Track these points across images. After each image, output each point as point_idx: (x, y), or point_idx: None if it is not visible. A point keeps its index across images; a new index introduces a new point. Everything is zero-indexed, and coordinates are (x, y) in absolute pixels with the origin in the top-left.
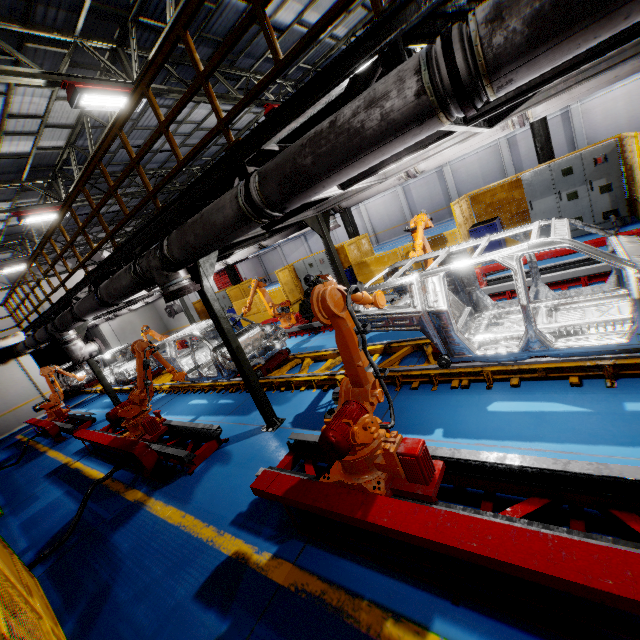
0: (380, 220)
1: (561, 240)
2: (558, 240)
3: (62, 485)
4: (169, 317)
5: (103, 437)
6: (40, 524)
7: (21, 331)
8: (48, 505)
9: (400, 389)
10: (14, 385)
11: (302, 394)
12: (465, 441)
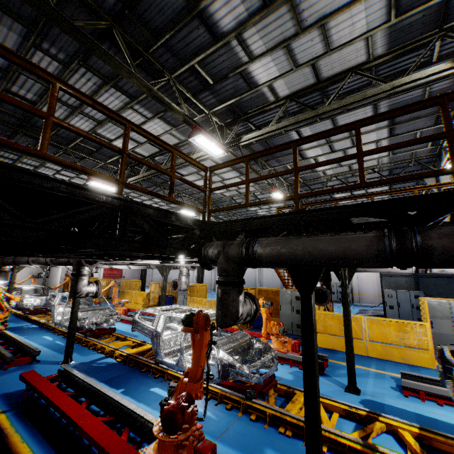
0: None
1: None
2: None
3: None
4: (37, 277)
5: None
6: None
7: None
8: None
9: (44, 329)
10: None
11: (27, 323)
12: (25, 338)
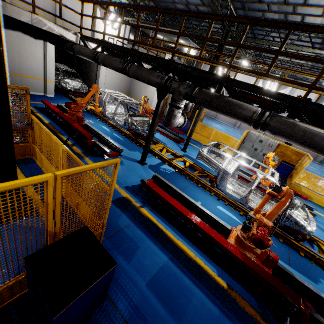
0: None
1: None
2: None
3: (155, 241)
4: None
5: (207, 227)
6: (183, 311)
7: (79, 33)
8: (164, 272)
9: None
10: (32, 58)
11: None
12: None
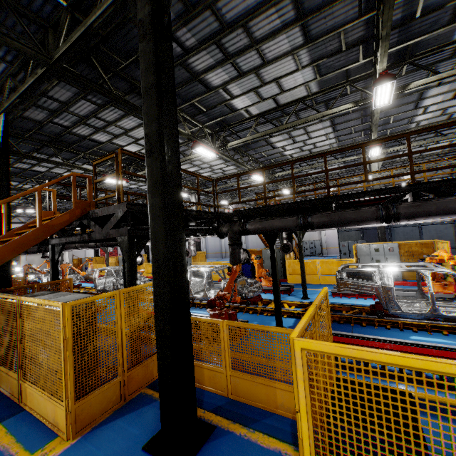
0: None
1: (112, 270)
2: (112, 269)
3: None
4: None
5: None
6: None
7: None
8: None
9: None
10: None
11: None
12: None
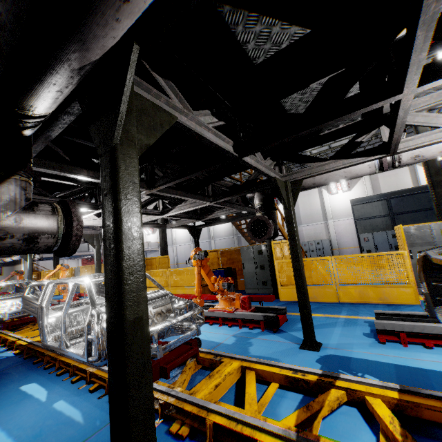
0: (181, 256)
1: None
2: None
3: None
4: None
5: None
6: None
7: None
8: None
9: None
10: None
11: None
12: None
